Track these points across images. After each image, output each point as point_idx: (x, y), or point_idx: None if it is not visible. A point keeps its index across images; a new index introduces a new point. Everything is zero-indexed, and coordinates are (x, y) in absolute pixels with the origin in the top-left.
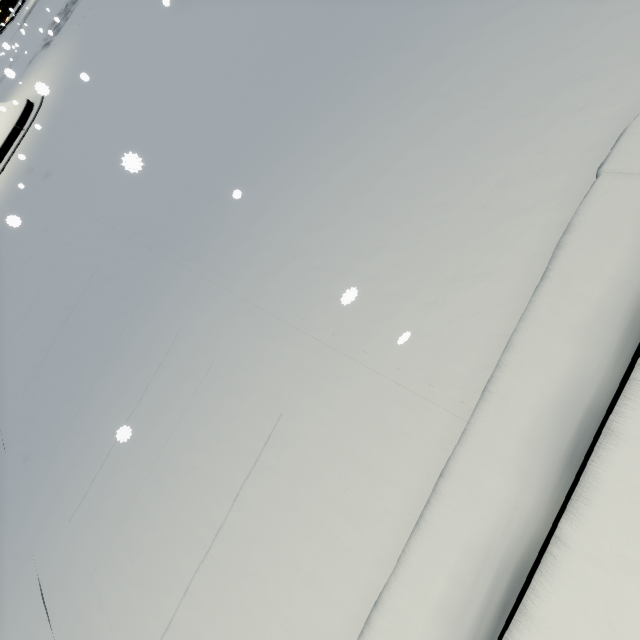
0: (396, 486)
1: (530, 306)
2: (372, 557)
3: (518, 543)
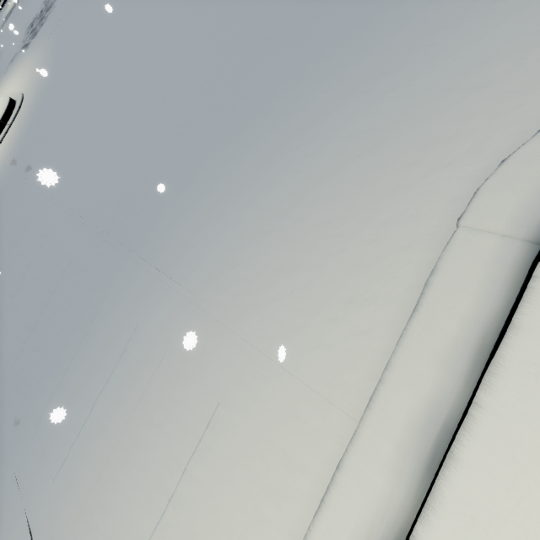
0: (305, 471)
1: (404, 333)
2: (287, 529)
3: (392, 529)
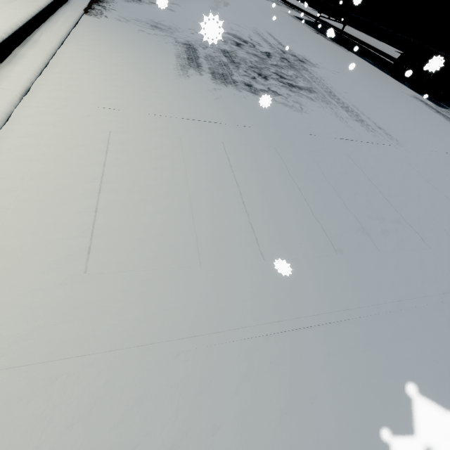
0: None
1: None
2: None
3: None
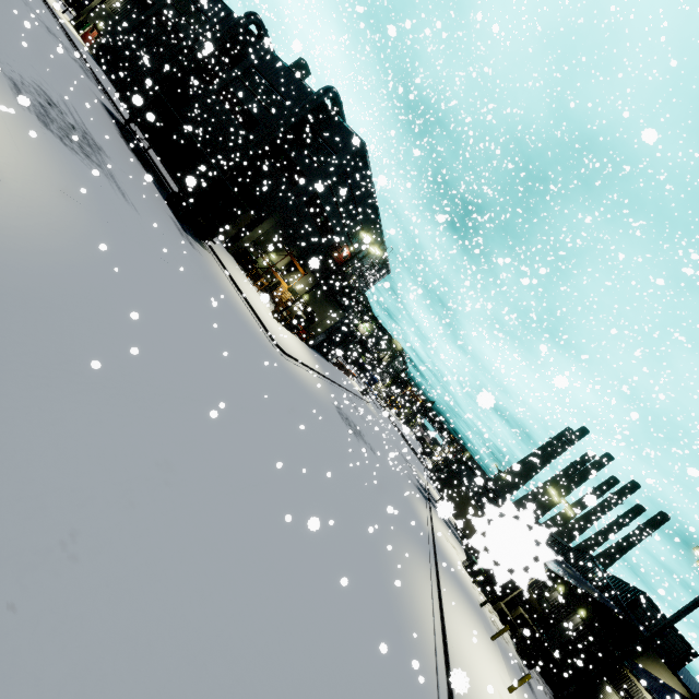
0: None
1: None
2: None
3: None
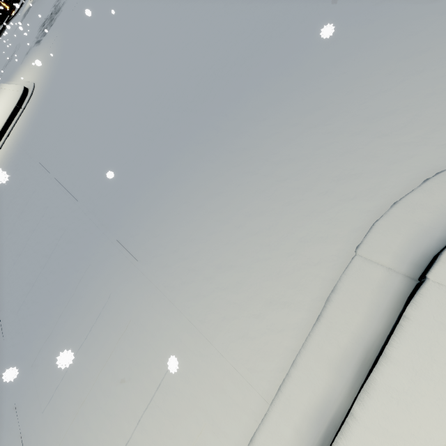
0: (228, 438)
1: (308, 338)
2: None
3: None
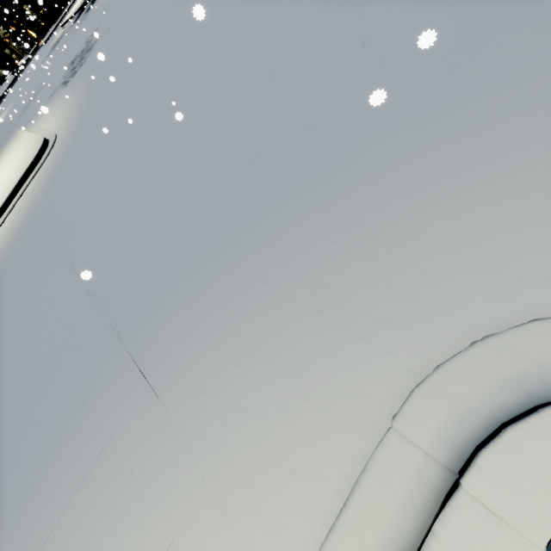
0: None
1: (332, 530)
2: None
3: None
